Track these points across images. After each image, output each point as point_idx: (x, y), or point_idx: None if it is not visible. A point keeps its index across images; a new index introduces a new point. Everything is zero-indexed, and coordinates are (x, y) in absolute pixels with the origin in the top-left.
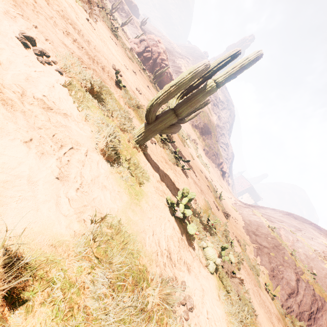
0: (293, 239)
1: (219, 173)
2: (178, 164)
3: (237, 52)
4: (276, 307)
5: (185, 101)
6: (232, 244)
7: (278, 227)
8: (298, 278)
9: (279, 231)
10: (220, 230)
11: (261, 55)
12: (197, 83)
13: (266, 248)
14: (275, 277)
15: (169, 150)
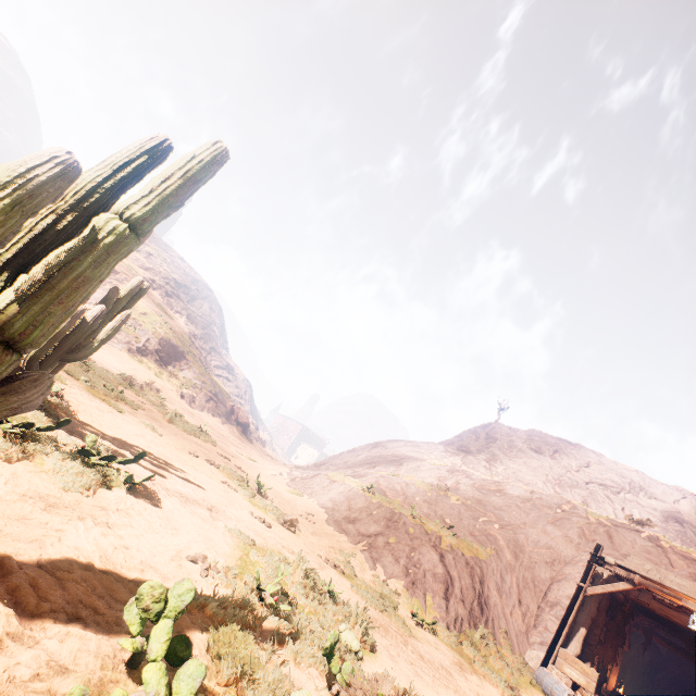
0: (402, 487)
1: (237, 433)
2: (107, 481)
3: (161, 144)
4: (444, 642)
5: (29, 290)
6: (333, 594)
7: (375, 479)
8: (441, 553)
9: (380, 486)
10: (297, 583)
11: (226, 152)
12: (62, 226)
13: (380, 536)
14: (416, 583)
15: (60, 454)
